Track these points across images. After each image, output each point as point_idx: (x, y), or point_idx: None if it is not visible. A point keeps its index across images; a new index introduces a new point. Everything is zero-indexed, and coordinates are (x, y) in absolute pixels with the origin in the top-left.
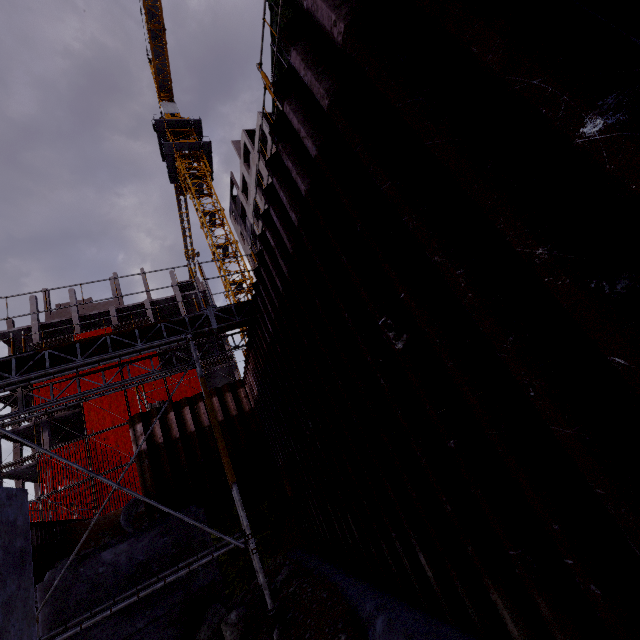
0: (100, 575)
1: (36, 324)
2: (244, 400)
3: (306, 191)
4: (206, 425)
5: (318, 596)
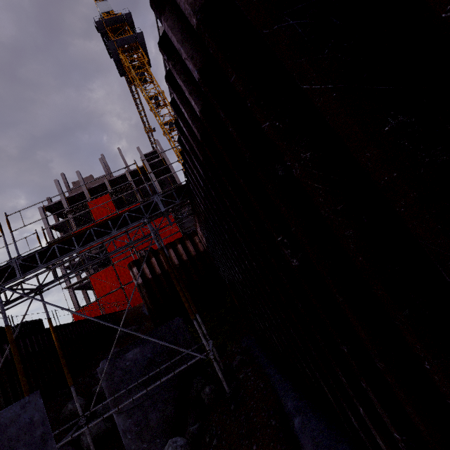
0: (128, 366)
1: (63, 198)
2: (199, 244)
3: (199, 112)
4: (176, 264)
5: (257, 385)
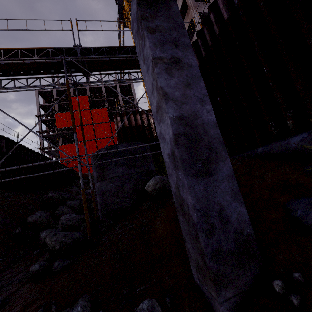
0: (118, 152)
1: (54, 89)
2: None
3: None
4: (146, 123)
5: None
